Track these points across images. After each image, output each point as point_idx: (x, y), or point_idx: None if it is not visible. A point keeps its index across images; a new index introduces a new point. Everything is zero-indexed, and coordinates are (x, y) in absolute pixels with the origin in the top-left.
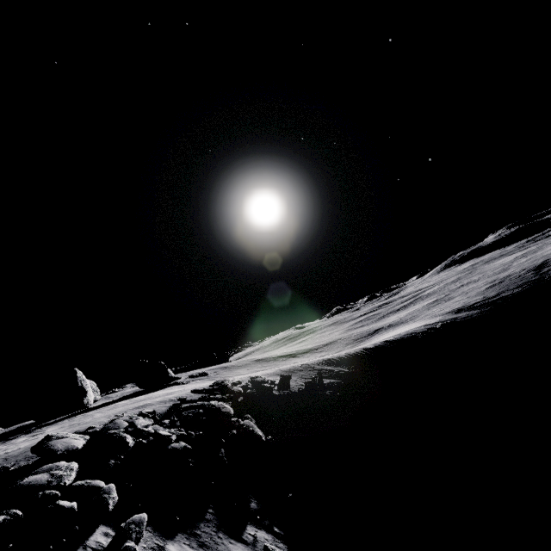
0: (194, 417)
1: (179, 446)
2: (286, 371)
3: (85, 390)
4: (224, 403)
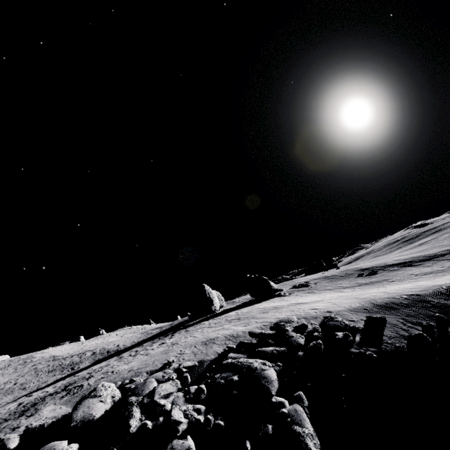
0: (224, 386)
1: (180, 448)
2: (380, 306)
3: (212, 300)
4: (270, 365)
